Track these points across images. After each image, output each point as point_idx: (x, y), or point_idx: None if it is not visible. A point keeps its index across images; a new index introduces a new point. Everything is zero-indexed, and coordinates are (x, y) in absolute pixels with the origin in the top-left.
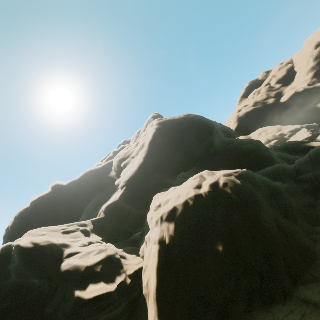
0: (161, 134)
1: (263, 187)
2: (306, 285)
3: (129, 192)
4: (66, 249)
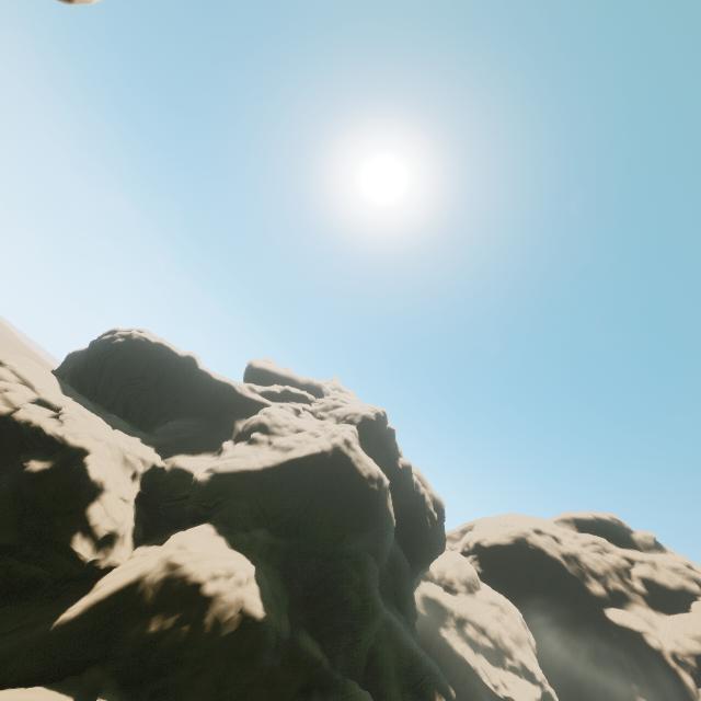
0: (318, 463)
1: (250, 644)
2: None
3: (206, 485)
4: (108, 490)
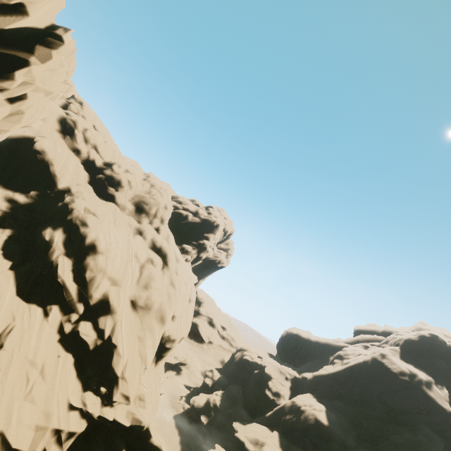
0: (362, 368)
1: (324, 434)
2: (289, 440)
3: (310, 381)
4: (273, 378)
